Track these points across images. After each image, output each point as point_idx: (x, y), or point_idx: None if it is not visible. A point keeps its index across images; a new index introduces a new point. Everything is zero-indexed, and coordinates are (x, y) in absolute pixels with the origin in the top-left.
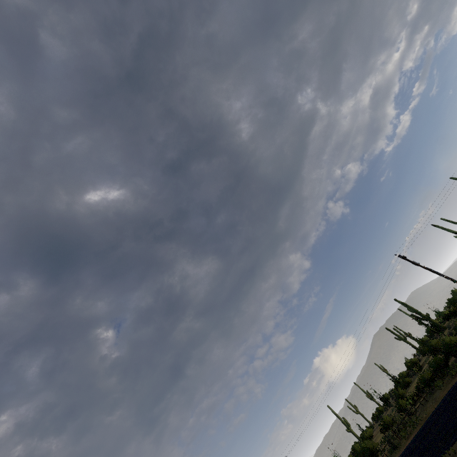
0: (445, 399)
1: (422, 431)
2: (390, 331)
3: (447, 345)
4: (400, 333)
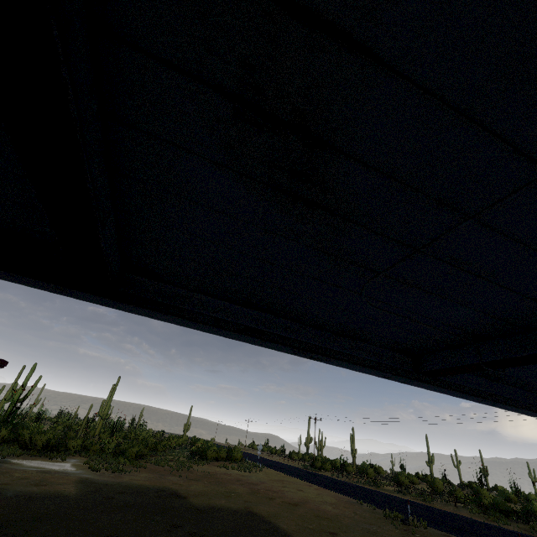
0: (449, 513)
1: (413, 503)
2: None
3: (527, 508)
4: None
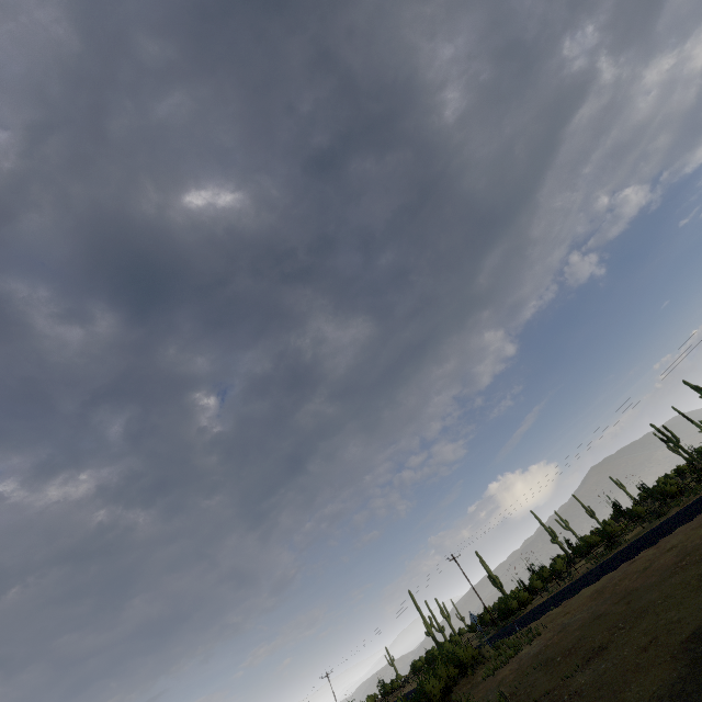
0: None
1: None
2: (657, 429)
3: None
4: (672, 433)
